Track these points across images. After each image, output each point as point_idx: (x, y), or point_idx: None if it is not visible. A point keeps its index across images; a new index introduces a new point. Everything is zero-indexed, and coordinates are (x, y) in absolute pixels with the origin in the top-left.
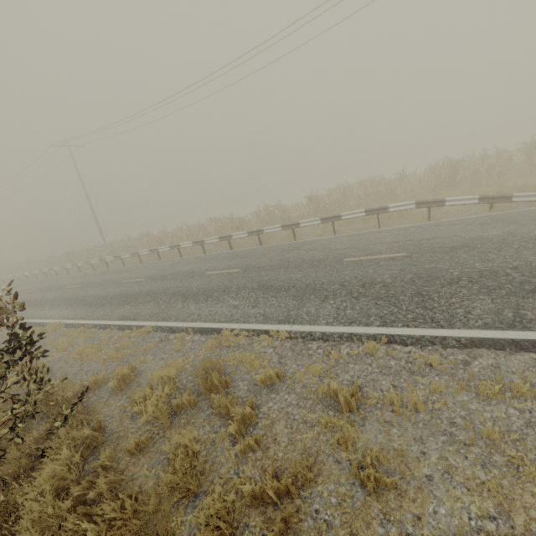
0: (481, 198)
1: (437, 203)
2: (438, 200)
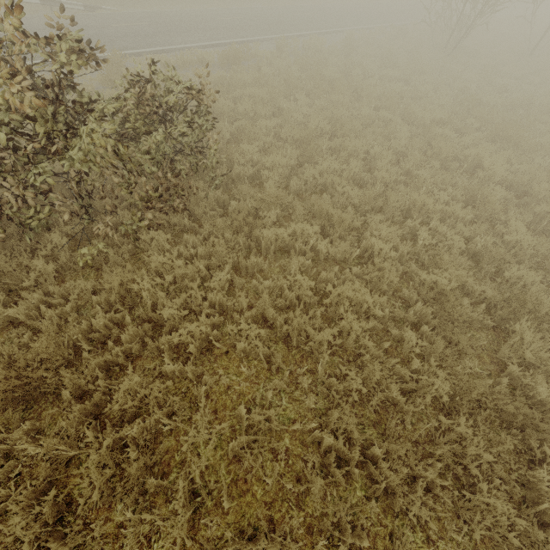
0: None
1: None
2: None
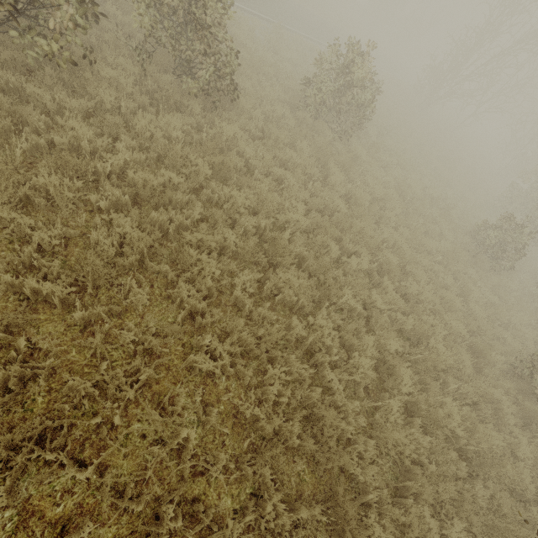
0: None
1: None
2: None
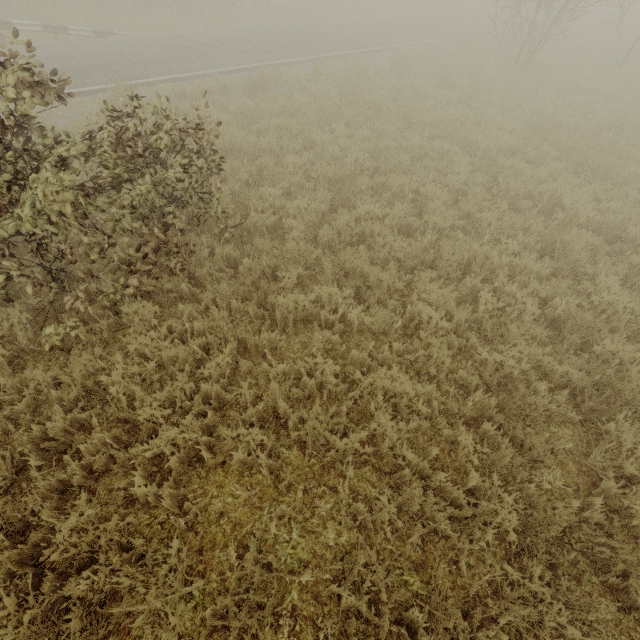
0: (44, 26)
1: (6, 26)
2: (5, 22)
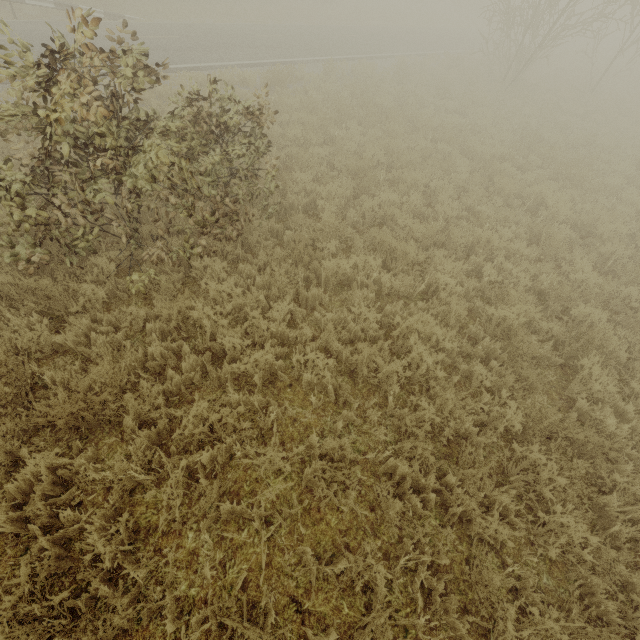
0: (56, 3)
1: None
2: None
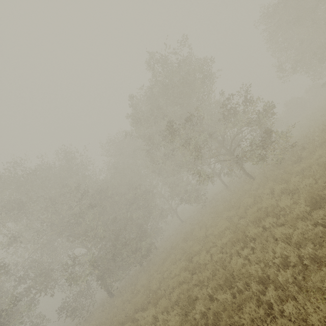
0: None
1: None
2: None
